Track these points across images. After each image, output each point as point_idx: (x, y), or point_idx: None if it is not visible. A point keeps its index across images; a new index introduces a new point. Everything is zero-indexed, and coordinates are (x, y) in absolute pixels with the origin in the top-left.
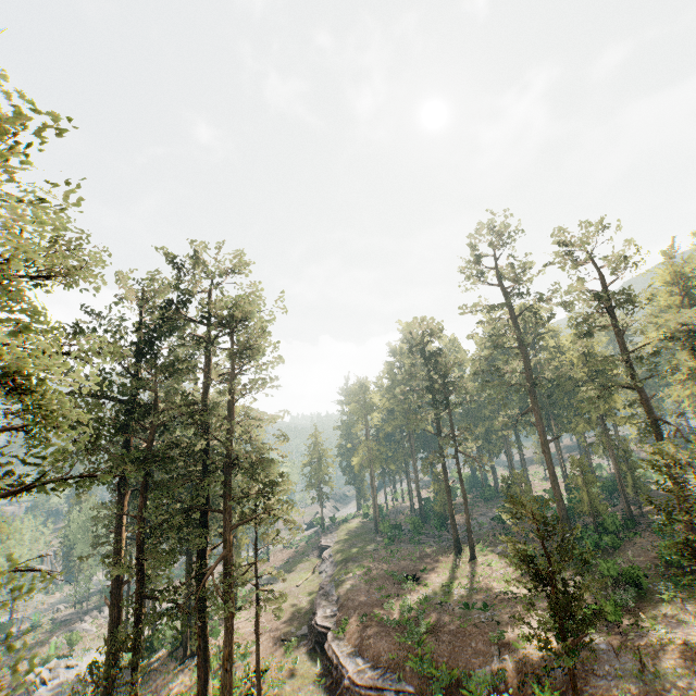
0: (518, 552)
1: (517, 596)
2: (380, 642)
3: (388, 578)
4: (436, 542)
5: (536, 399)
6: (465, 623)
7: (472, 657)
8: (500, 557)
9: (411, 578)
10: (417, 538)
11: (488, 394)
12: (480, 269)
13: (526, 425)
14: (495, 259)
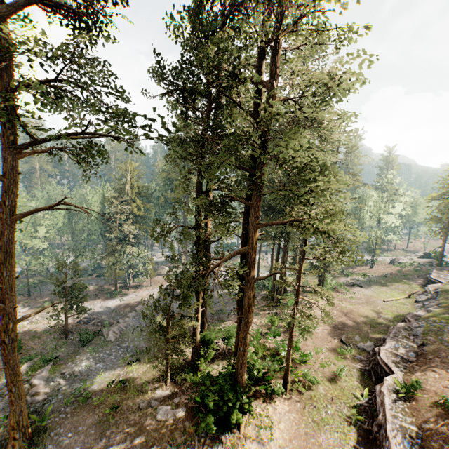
0: None
1: None
2: None
3: None
4: None
5: None
6: None
7: None
8: None
9: None
10: None
11: None
12: None
13: None
14: None
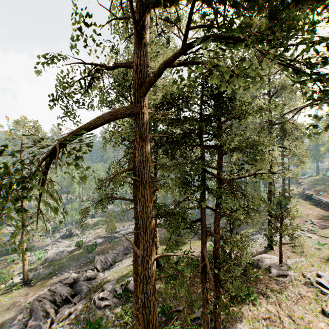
0: None
1: None
2: None
3: None
4: None
5: None
6: None
7: None
8: None
9: None
10: None
11: None
12: None
13: None
14: None
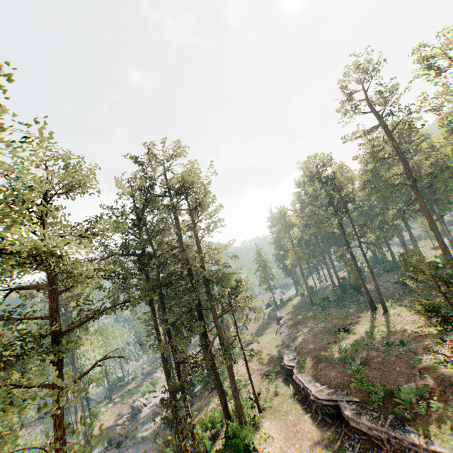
0: (425, 307)
1: (426, 333)
2: (329, 372)
3: (326, 331)
4: (355, 304)
5: (418, 191)
6: (389, 355)
7: (398, 377)
8: (411, 311)
9: (342, 330)
10: (341, 304)
11: (377, 196)
12: (353, 103)
13: (413, 213)
14: (364, 92)
